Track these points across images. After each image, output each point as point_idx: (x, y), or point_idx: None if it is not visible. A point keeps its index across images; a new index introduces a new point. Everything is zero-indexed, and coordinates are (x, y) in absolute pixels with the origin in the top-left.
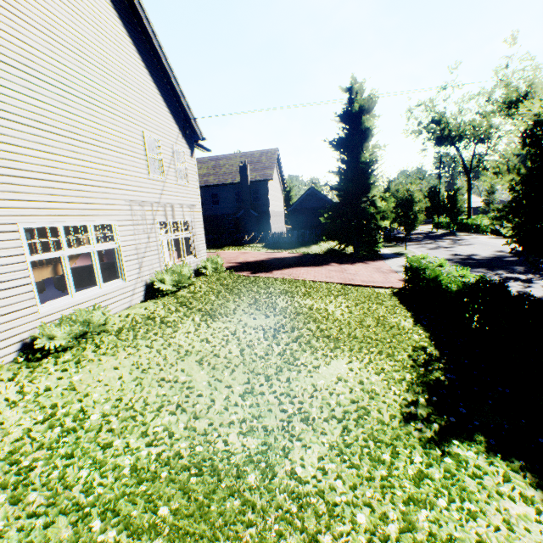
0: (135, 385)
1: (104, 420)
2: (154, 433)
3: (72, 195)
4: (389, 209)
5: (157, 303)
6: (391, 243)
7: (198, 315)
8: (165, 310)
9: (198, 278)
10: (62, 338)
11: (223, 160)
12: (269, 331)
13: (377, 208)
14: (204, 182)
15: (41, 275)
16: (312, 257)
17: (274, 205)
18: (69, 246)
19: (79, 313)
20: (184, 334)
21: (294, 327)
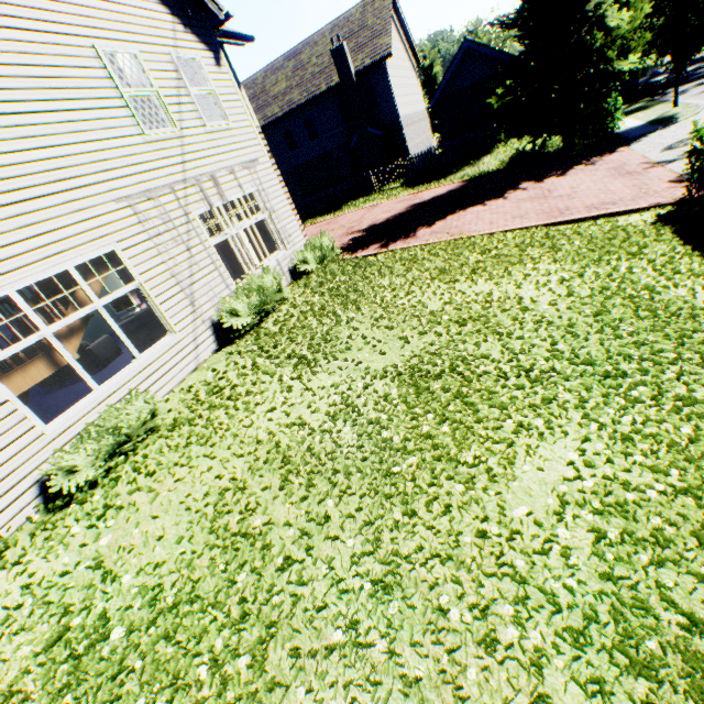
0: (179, 553)
1: (131, 639)
2: (198, 679)
3: (5, 230)
4: (636, 24)
5: (229, 356)
6: (639, 101)
7: (287, 367)
8: (238, 369)
9: (297, 283)
10: (87, 467)
11: (305, 52)
12: (409, 377)
13: (610, 32)
14: (286, 106)
15: (24, 378)
16: (484, 182)
17: (406, 105)
18: (52, 316)
19: (109, 414)
20: (265, 415)
21: (457, 359)
